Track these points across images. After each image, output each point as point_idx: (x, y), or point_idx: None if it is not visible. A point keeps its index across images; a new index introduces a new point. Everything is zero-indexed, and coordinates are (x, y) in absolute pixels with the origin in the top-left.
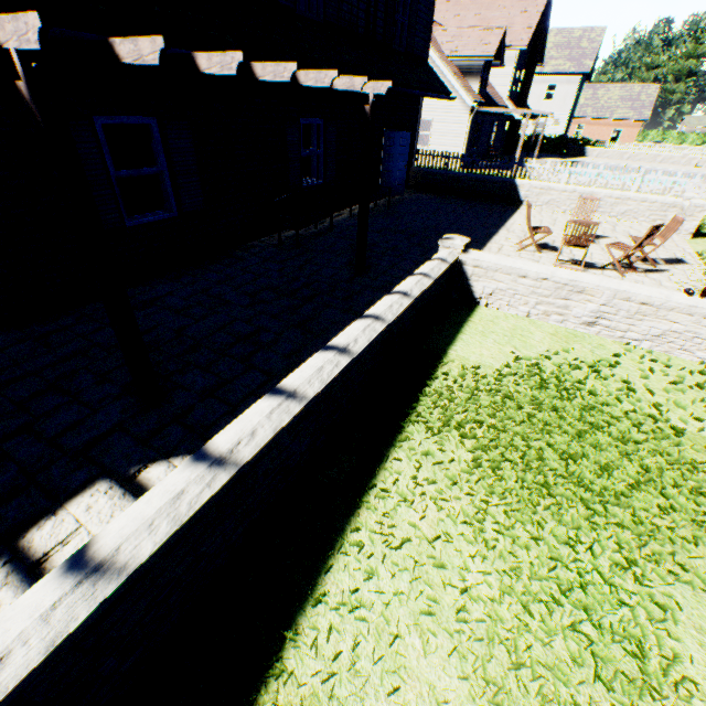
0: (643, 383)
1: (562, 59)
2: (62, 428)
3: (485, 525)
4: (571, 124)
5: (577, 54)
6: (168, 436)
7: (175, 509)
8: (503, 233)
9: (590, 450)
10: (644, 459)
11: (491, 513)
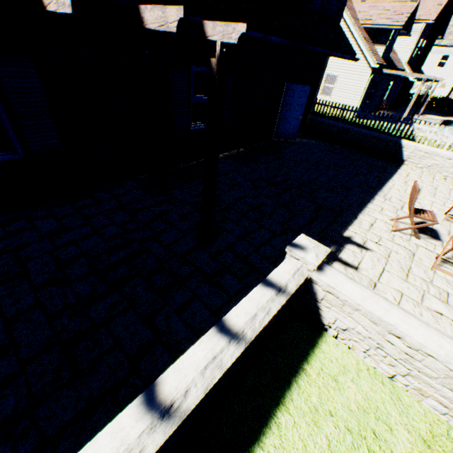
0: None
1: None
2: None
3: None
4: None
5: None
6: None
7: None
8: (379, 200)
9: None
10: None
11: None
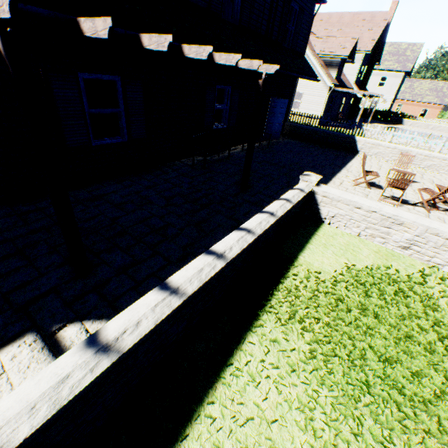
0: (445, 301)
1: (392, 61)
2: (15, 285)
3: (315, 414)
4: (394, 103)
5: (403, 59)
6: (87, 301)
7: (58, 392)
8: (344, 172)
9: (403, 356)
10: (447, 370)
11: (320, 403)
